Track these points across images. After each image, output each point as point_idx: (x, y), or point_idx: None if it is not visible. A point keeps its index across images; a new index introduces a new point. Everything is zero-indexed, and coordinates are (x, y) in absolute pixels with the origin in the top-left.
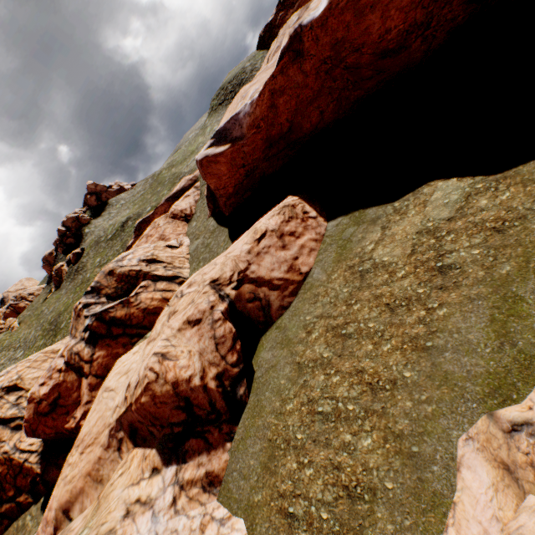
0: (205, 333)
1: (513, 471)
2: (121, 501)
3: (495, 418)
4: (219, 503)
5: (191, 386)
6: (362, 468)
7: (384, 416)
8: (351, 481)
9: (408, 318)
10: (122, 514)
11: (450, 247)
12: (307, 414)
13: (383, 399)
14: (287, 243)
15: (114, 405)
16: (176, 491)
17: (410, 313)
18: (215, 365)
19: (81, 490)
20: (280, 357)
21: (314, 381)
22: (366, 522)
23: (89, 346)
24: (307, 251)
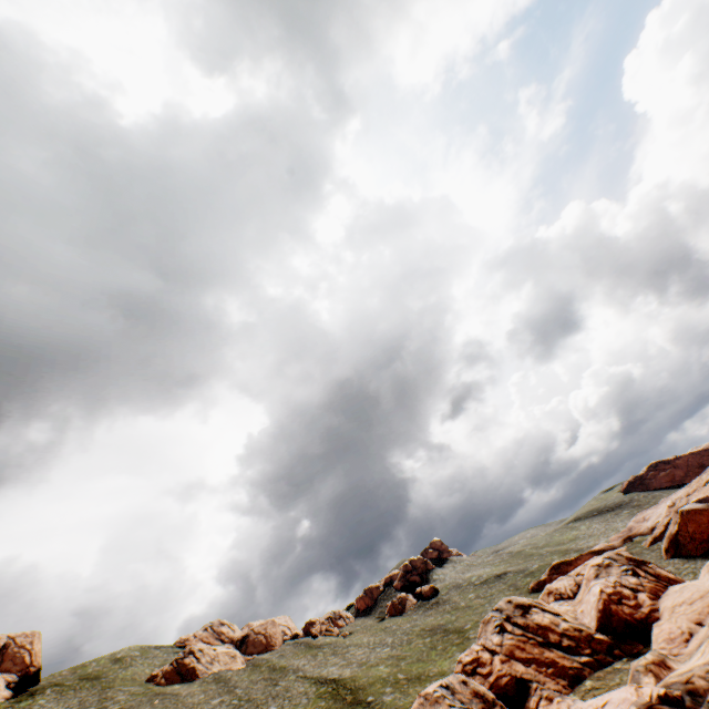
0: None
1: None
2: None
3: None
4: None
5: None
6: None
7: None
8: None
9: None
10: None
11: None
12: None
13: None
14: None
15: None
16: None
17: None
18: None
19: (708, 612)
20: None
21: None
22: None
23: (634, 577)
24: None
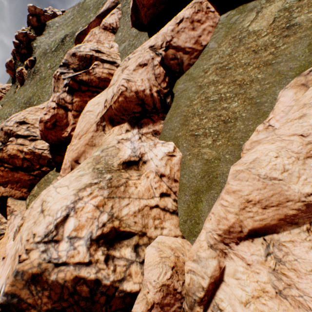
0: (149, 71)
1: (306, 84)
2: (114, 139)
3: (301, 75)
4: (160, 140)
5: (145, 94)
6: (231, 113)
7: (244, 94)
8: (226, 118)
9: (264, 54)
10: (116, 142)
11: (296, 15)
12: (204, 103)
13: (245, 88)
14: (195, 27)
15: (96, 113)
16: (140, 136)
17: (266, 52)
18: (155, 87)
19: (83, 151)
20: (189, 85)
21: (209, 90)
22: (231, 128)
23: (69, 95)
24: (206, 32)
